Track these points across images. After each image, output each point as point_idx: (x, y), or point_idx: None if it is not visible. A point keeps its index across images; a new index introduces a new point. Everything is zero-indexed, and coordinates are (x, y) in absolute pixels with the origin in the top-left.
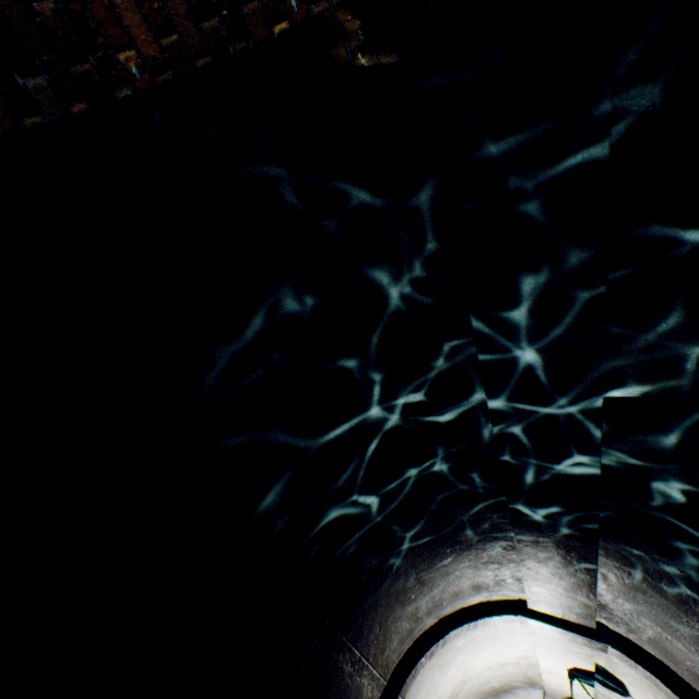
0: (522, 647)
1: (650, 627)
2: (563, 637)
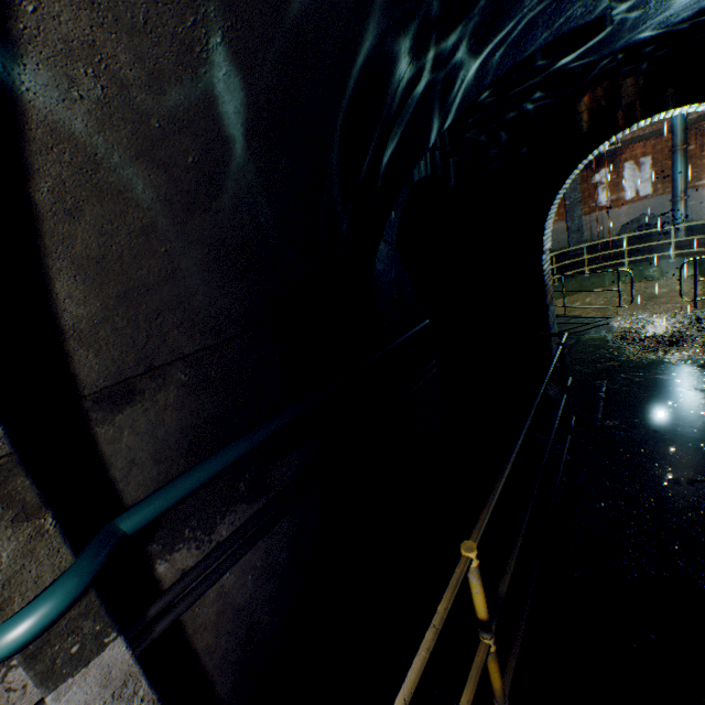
0: None
1: None
2: None
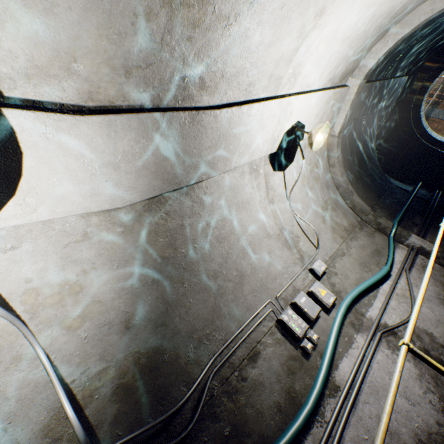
0: (312, 75)
1: (342, 142)
2: (348, 111)
